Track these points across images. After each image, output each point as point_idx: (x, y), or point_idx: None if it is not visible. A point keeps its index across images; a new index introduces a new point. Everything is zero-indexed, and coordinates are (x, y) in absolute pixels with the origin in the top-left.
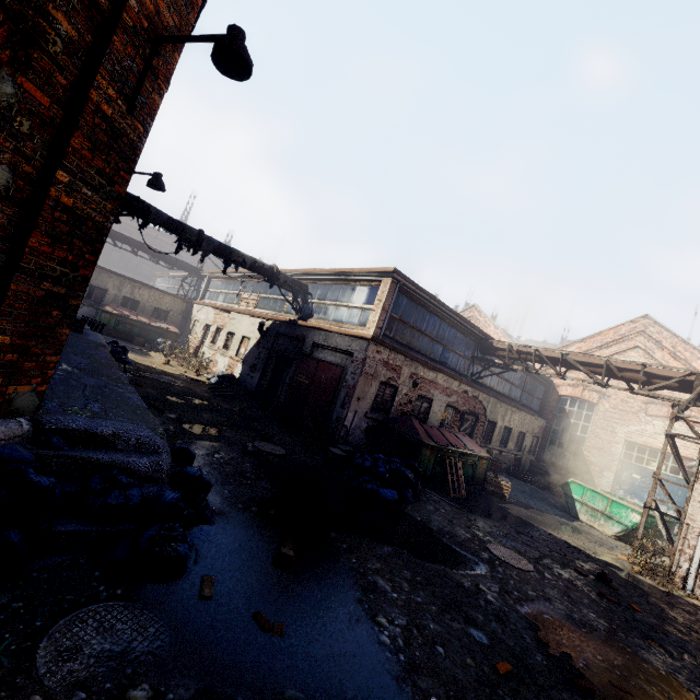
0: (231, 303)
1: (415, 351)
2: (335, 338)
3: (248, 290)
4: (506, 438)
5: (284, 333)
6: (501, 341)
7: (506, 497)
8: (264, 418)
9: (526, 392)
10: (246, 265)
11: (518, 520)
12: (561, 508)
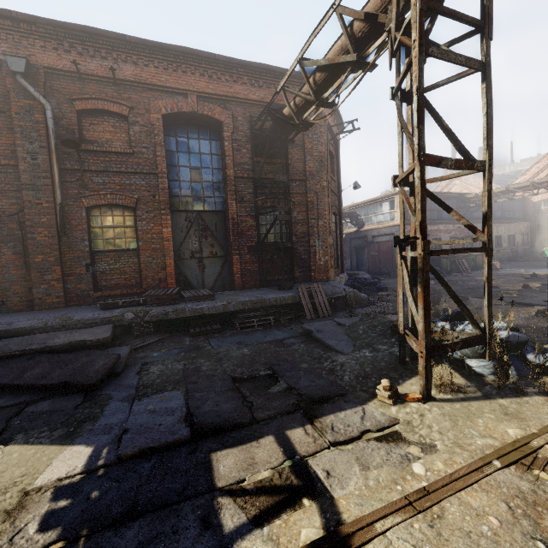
0: None
1: None
2: (382, 230)
3: None
4: (500, 242)
5: (354, 237)
6: (470, 194)
7: (498, 268)
8: None
9: (506, 210)
10: None
11: (502, 273)
12: (545, 266)
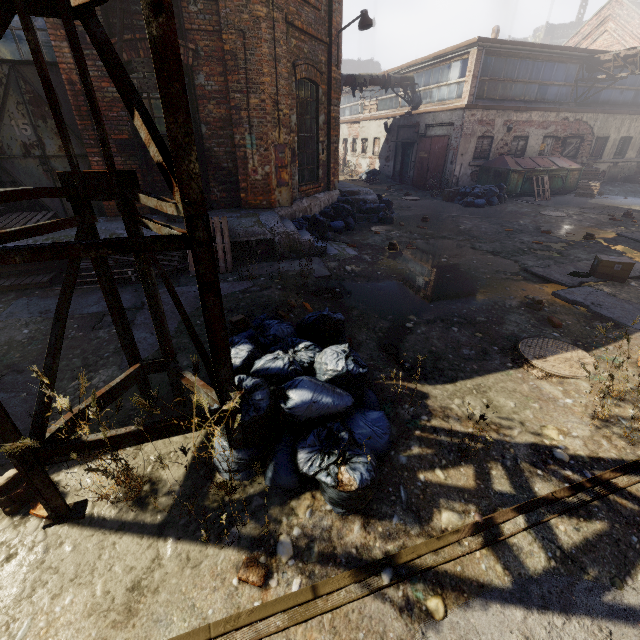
0: (356, 114)
1: (507, 101)
2: (440, 116)
3: (367, 98)
4: (625, 148)
5: (403, 125)
6: (606, 53)
7: (595, 194)
8: (403, 188)
9: None
10: (366, 83)
11: (593, 204)
12: None
